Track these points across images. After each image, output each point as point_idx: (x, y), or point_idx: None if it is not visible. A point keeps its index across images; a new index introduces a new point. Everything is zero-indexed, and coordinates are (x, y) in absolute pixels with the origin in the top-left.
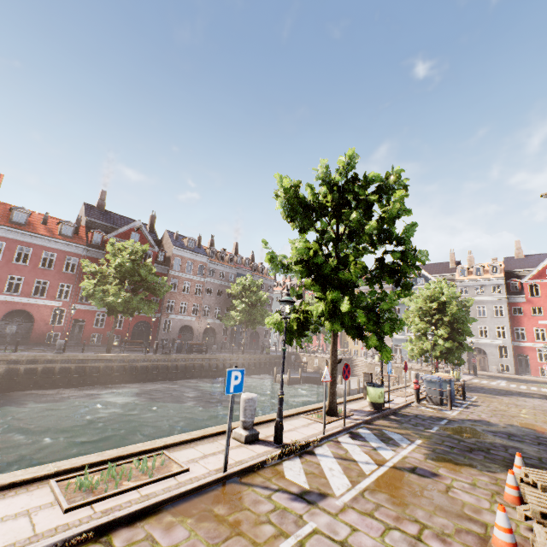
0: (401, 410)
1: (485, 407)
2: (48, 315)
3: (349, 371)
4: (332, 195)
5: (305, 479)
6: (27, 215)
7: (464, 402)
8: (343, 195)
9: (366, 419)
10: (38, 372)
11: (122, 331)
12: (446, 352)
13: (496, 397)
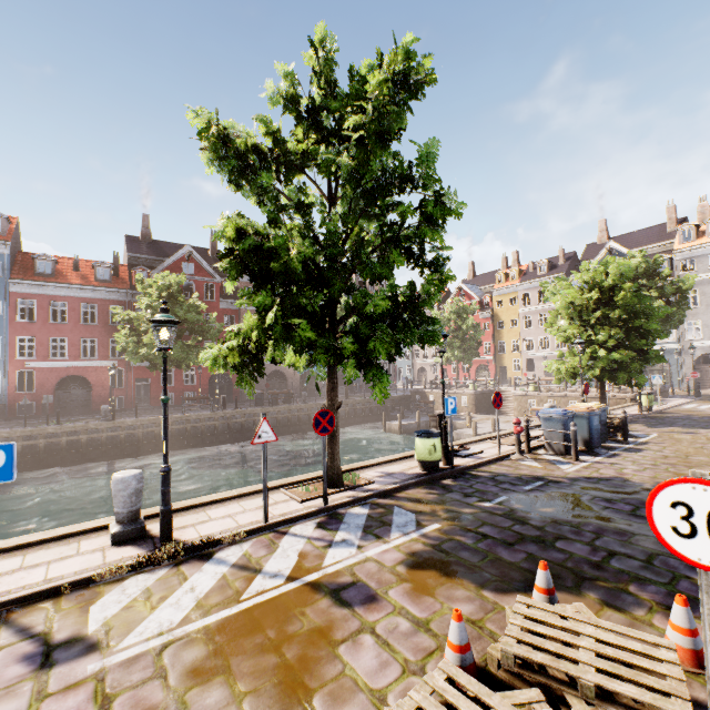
0: (478, 469)
1: (653, 452)
2: (105, 378)
3: (331, 421)
4: (302, 127)
5: (114, 613)
6: (53, 263)
7: (621, 445)
8: (319, 121)
9: (384, 489)
10: (82, 444)
11: (196, 386)
12: (617, 368)
13: (695, 433)
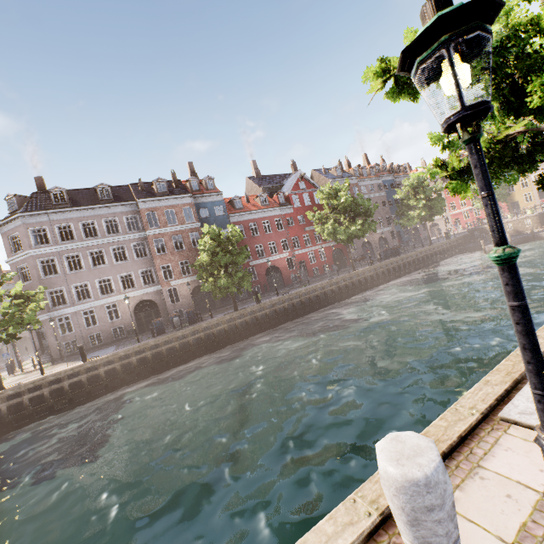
0: None
1: None
2: (285, 265)
3: None
4: None
5: None
6: (240, 200)
7: None
8: None
9: None
10: (333, 291)
11: (327, 261)
12: None
13: None
